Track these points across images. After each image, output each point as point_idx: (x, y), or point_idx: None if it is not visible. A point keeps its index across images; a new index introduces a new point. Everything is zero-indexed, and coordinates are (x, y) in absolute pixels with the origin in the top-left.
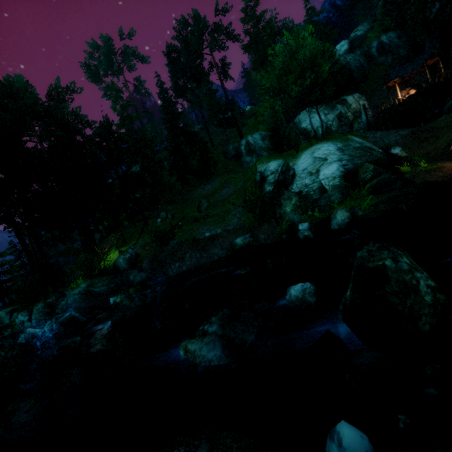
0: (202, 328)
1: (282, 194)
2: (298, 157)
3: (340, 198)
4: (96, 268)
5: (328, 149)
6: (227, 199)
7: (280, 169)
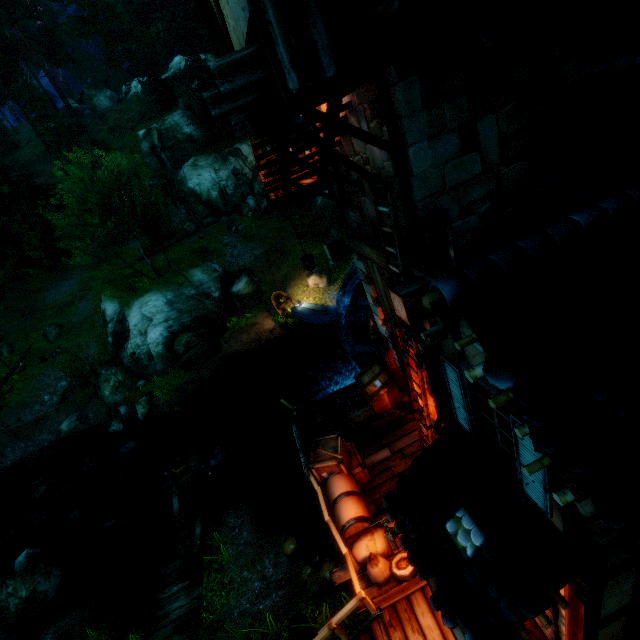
0: None
1: (98, 377)
2: (131, 308)
3: (163, 369)
4: None
5: (155, 305)
6: (81, 327)
7: (116, 318)
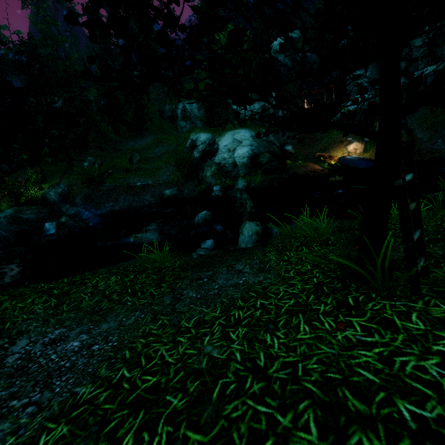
0: (145, 228)
1: (205, 162)
2: (223, 136)
3: (245, 173)
4: (24, 196)
5: (244, 135)
6: (160, 157)
7: (208, 142)
